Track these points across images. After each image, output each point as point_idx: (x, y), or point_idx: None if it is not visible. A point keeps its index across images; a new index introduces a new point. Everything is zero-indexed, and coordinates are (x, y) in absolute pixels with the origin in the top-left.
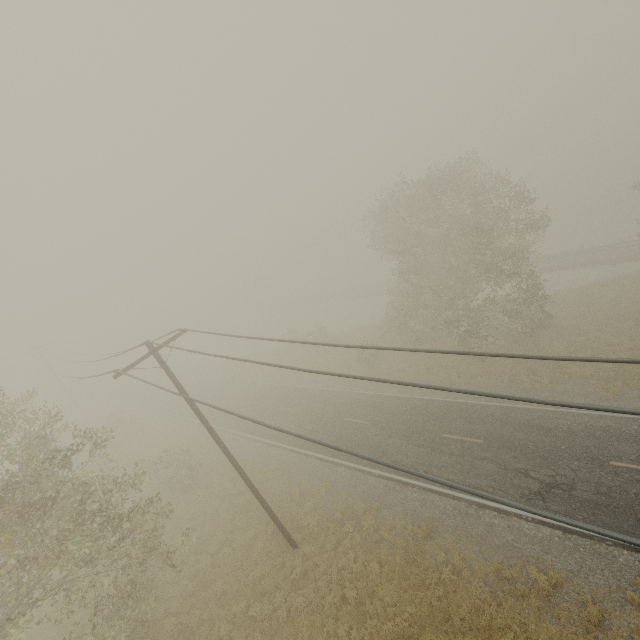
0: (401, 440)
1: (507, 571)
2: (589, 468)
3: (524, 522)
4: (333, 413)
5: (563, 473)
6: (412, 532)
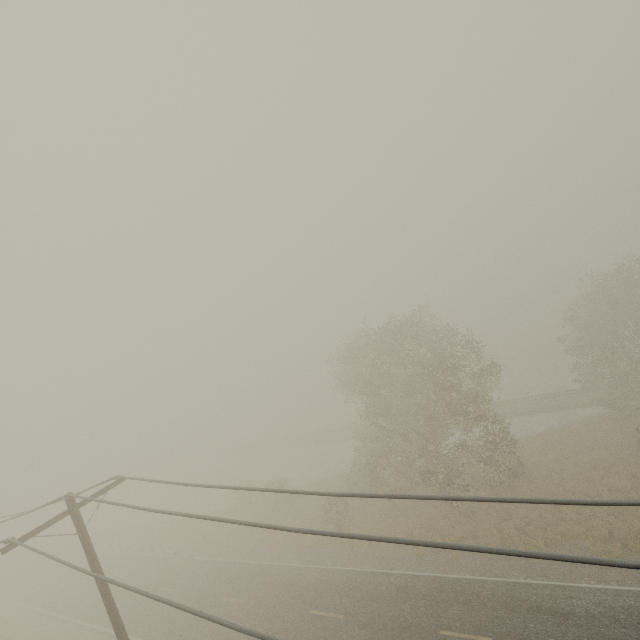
0: None
1: None
2: None
3: None
4: (295, 602)
5: None
6: None
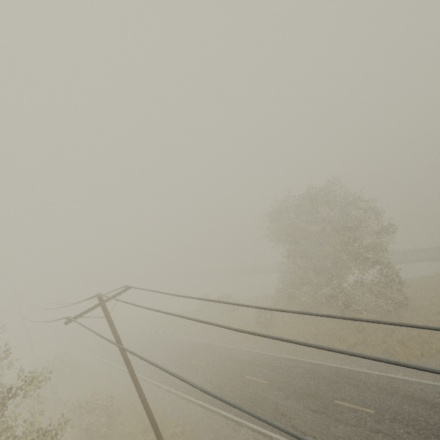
0: (297, 403)
1: None
2: None
3: None
4: (236, 370)
5: None
6: None
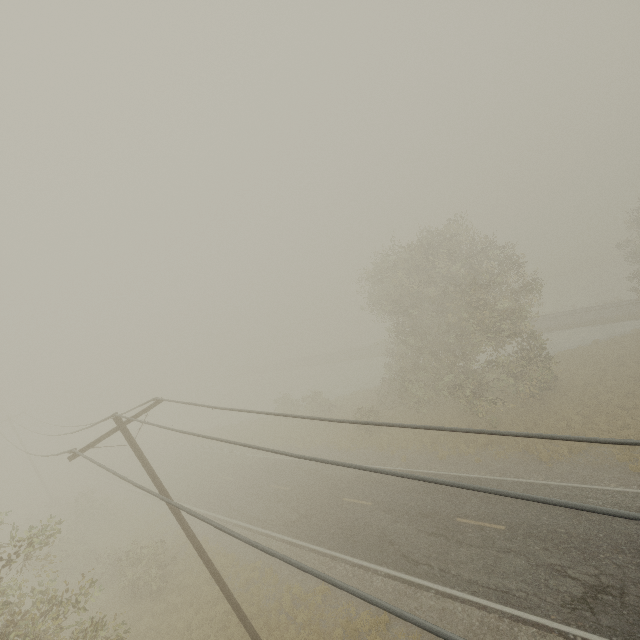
0: (409, 526)
1: None
2: (638, 564)
3: None
4: (330, 491)
5: (608, 571)
6: None
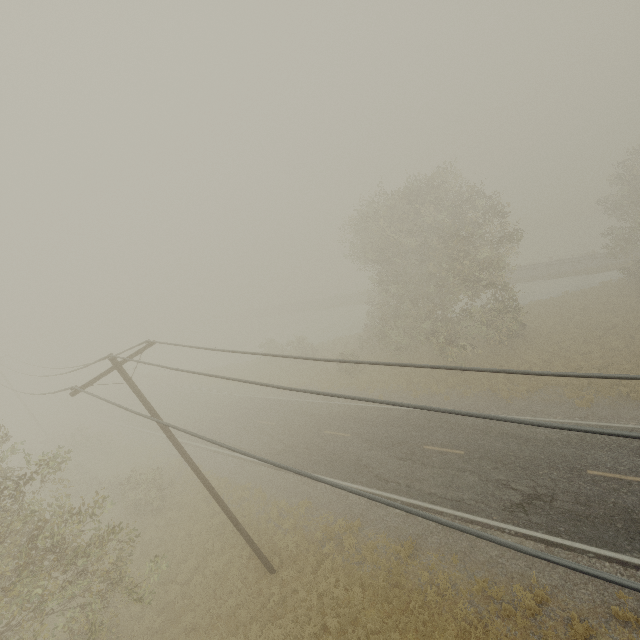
0: (382, 453)
1: (492, 590)
2: (568, 478)
3: (507, 536)
4: (313, 426)
5: (543, 483)
6: (395, 551)
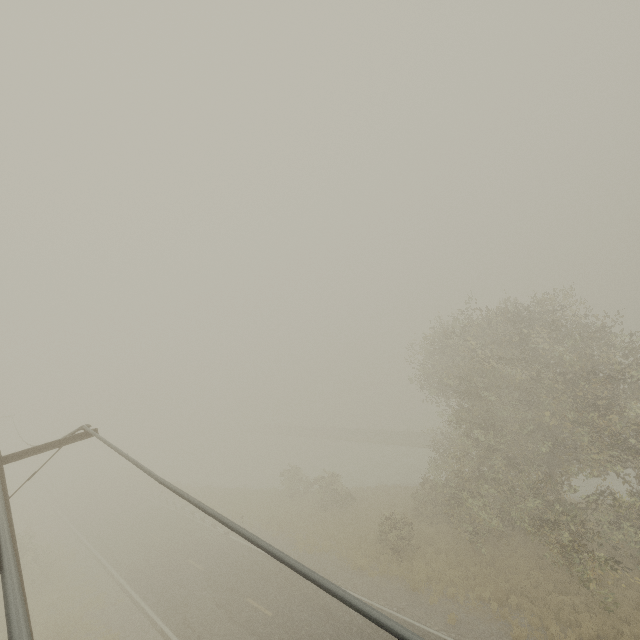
0: None
1: None
2: None
3: None
4: None
5: None
6: None
